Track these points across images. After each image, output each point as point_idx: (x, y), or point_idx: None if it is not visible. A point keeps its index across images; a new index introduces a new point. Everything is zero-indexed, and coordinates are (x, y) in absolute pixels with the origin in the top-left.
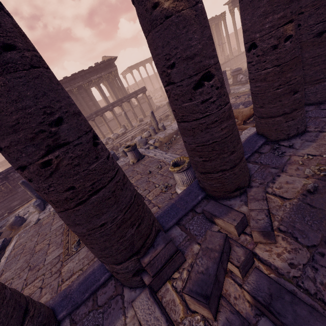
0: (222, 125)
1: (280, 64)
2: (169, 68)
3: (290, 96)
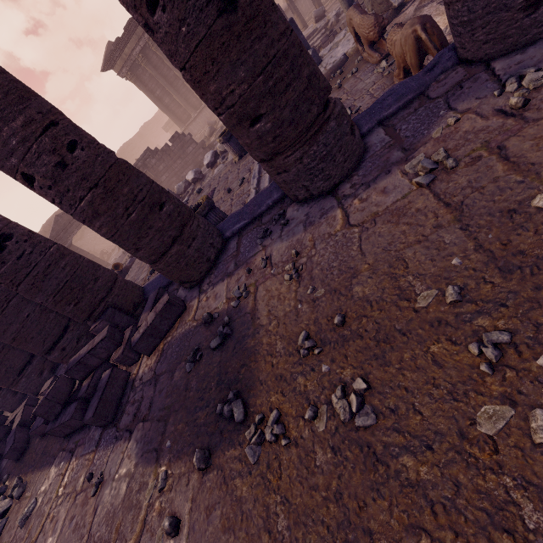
0: (95, 224)
1: (183, 65)
2: None
3: (247, 130)
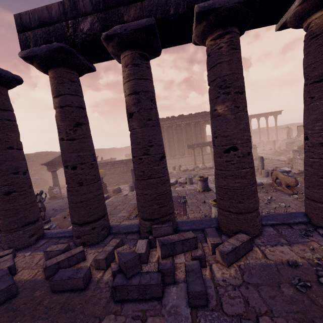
0: (236, 180)
1: None
2: (215, 137)
3: None
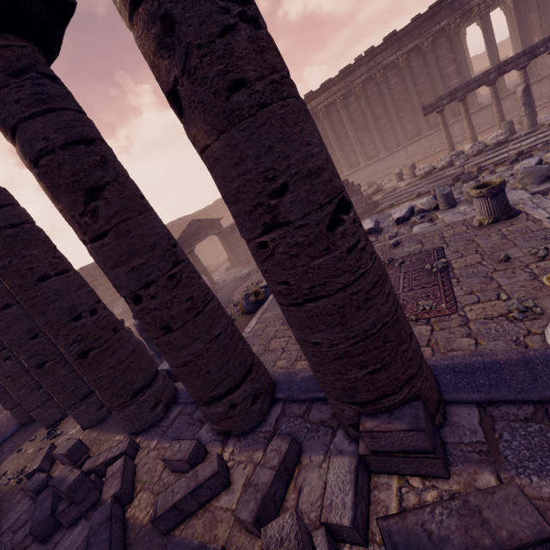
0: None
1: None
2: None
3: None
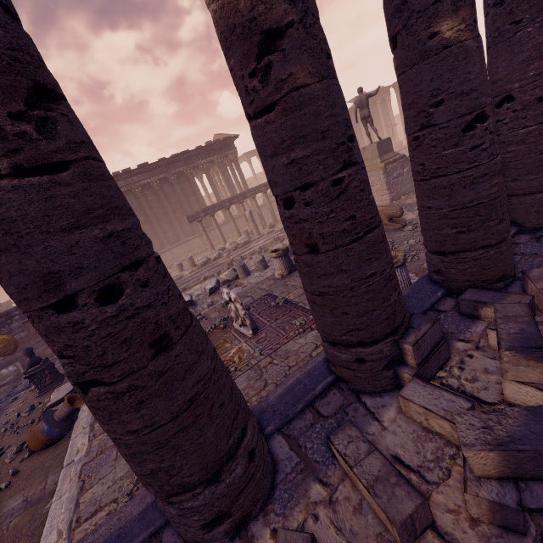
0: (493, 181)
1: None
2: (432, 107)
3: None
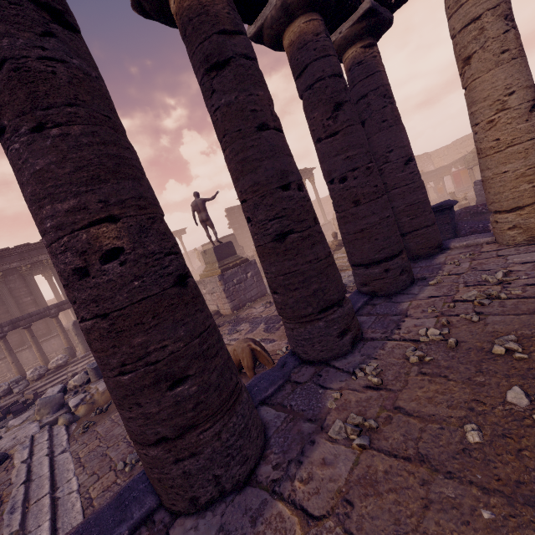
0: None
1: (107, 312)
2: None
3: (161, 393)
